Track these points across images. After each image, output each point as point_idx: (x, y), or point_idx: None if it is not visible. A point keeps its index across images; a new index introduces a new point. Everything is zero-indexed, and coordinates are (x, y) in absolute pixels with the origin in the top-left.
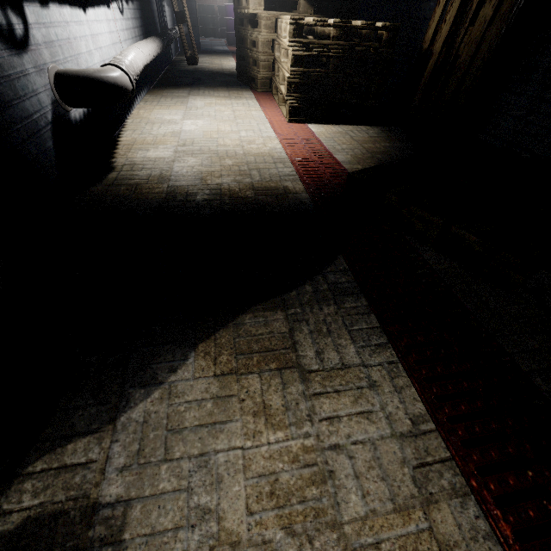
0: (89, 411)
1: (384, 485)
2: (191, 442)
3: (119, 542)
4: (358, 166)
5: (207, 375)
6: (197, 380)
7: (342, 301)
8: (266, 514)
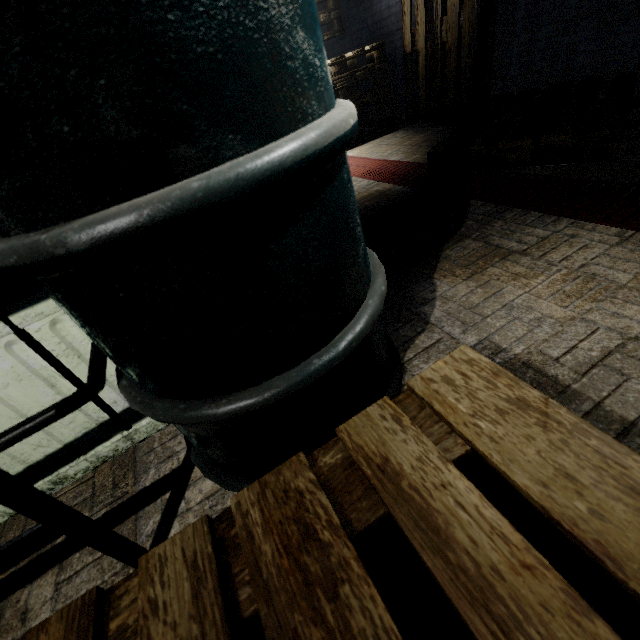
0: (405, 327)
1: (631, 263)
2: (491, 306)
3: (504, 350)
4: (416, 156)
5: (459, 282)
6: (456, 287)
7: (502, 217)
8: (575, 303)
